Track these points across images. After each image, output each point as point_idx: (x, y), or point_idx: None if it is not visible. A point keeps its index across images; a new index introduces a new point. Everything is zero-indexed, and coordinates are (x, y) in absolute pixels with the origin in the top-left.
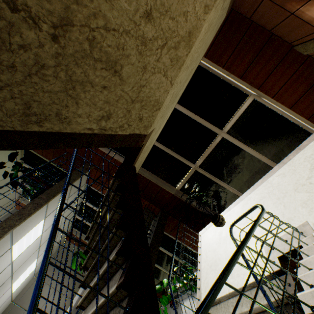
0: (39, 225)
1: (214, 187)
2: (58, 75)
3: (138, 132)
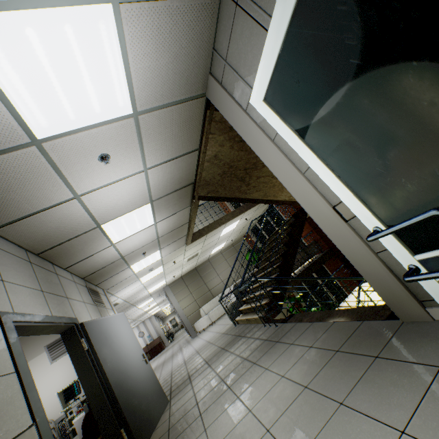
0: (236, 222)
1: None
2: (278, 187)
3: None
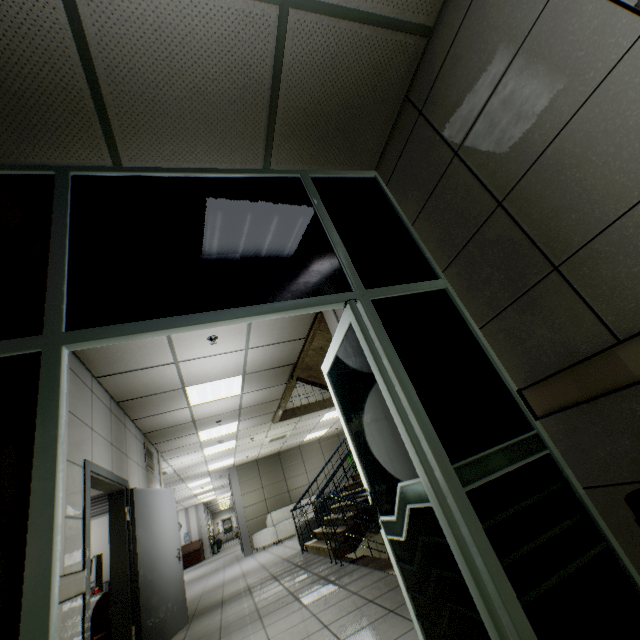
0: None
1: None
2: None
3: None
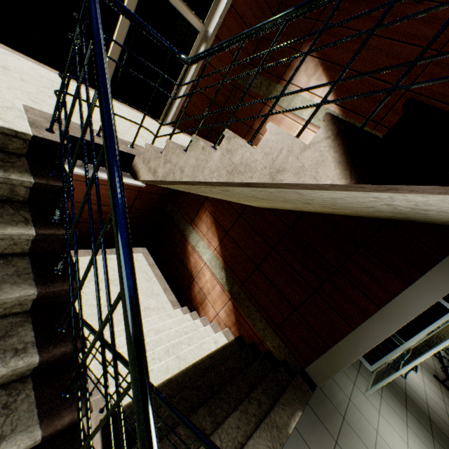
0: None
1: None
2: None
3: None
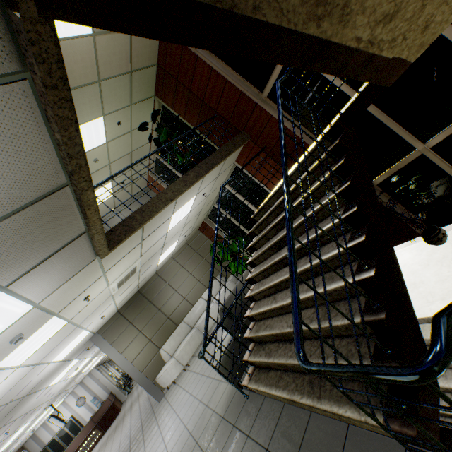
0: (191, 201)
1: (445, 187)
2: None
3: (405, 55)
